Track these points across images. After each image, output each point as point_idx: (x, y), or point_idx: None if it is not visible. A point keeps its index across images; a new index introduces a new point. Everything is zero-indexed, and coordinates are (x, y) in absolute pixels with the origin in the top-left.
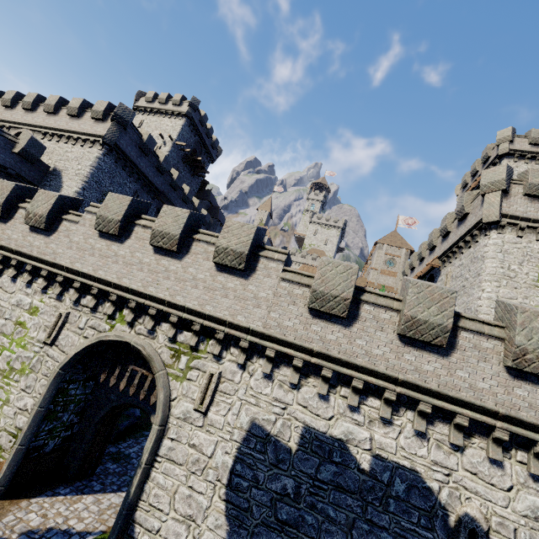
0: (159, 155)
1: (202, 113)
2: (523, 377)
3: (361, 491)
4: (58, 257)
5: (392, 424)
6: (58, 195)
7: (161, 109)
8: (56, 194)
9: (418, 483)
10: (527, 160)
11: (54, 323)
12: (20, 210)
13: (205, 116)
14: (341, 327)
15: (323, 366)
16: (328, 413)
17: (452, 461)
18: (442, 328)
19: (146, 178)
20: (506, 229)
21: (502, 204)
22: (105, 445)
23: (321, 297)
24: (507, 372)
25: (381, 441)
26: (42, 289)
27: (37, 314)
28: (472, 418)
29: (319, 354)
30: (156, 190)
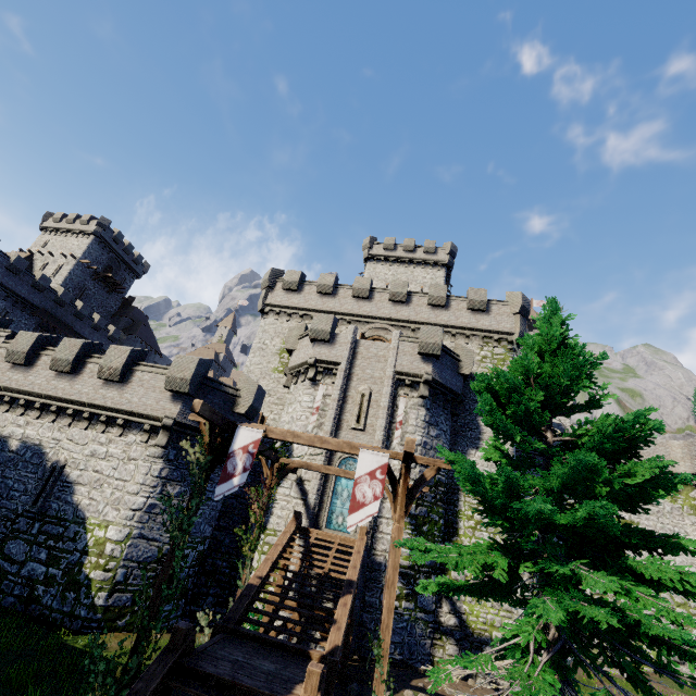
0: (37, 274)
1: (116, 231)
2: (107, 383)
3: (6, 462)
4: None
5: (39, 423)
6: None
7: (68, 229)
8: None
9: (39, 451)
10: (383, 262)
11: None
12: None
13: (120, 234)
14: (24, 371)
15: (6, 395)
16: (5, 423)
17: (63, 436)
18: (68, 361)
19: (19, 295)
20: (270, 315)
21: (268, 296)
22: None
23: (12, 354)
24: (101, 382)
25: (29, 433)
26: None
27: None
28: (74, 408)
29: (5, 388)
30: (33, 307)
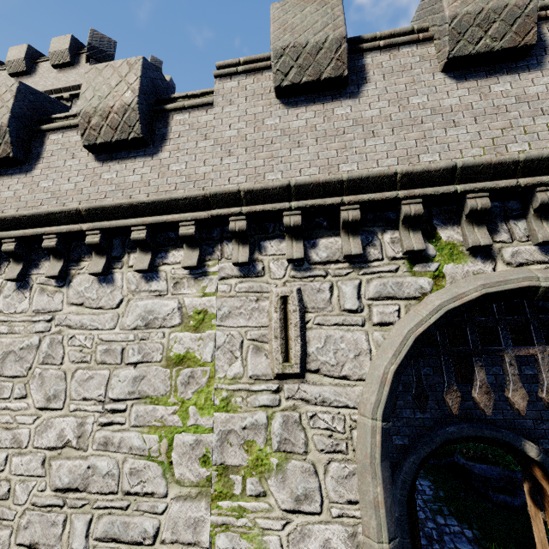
0: None
1: (166, 78)
2: None
3: None
4: (209, 180)
5: None
6: (141, 59)
7: None
8: (137, 58)
9: None
10: None
11: (279, 324)
12: (50, 136)
13: (172, 81)
14: None
15: None
16: None
17: None
18: None
19: None
20: None
21: None
22: (419, 539)
23: None
24: None
25: None
26: (196, 266)
27: (212, 324)
28: None
29: None
30: None
